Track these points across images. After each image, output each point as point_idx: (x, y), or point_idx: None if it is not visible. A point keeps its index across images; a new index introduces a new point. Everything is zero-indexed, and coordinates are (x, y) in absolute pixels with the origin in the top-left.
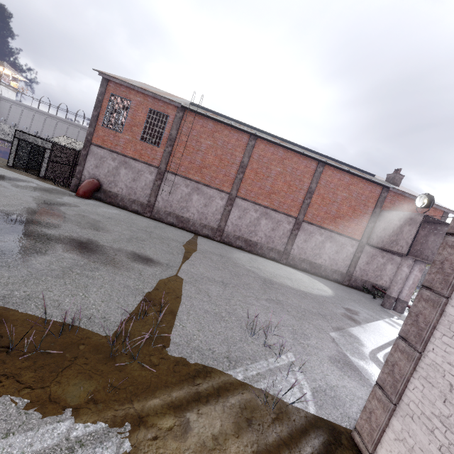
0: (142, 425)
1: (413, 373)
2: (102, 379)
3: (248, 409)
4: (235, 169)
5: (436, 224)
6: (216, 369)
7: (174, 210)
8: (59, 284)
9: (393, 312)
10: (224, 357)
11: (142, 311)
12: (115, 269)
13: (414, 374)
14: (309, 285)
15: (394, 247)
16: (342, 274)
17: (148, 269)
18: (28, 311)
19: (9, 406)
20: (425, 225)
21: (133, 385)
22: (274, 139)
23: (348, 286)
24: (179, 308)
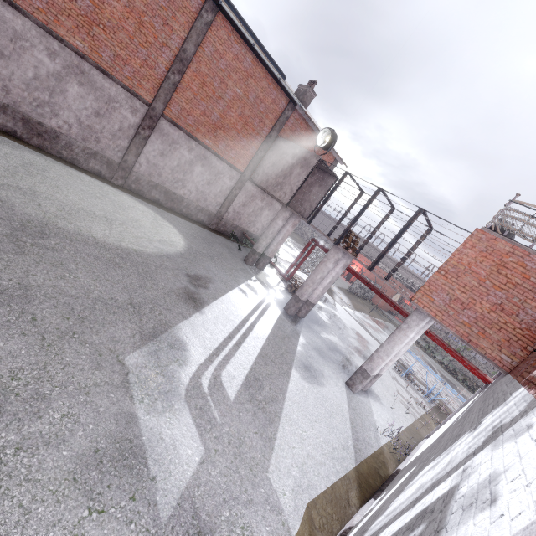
0: None
1: None
2: None
3: None
4: None
5: (326, 173)
6: None
7: None
8: None
9: (254, 269)
10: None
11: None
12: None
13: None
14: (147, 233)
15: (277, 193)
16: (211, 215)
17: None
18: None
19: None
20: (315, 172)
21: None
22: None
23: (215, 232)
24: None
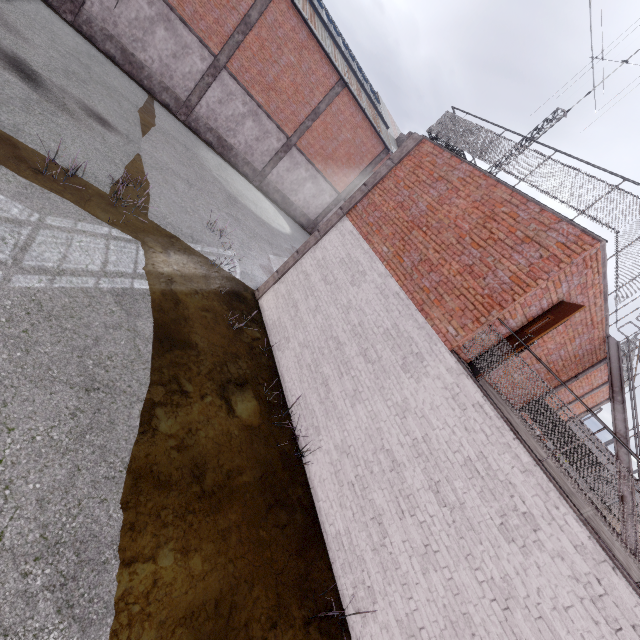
0: (146, 245)
1: (293, 267)
2: (114, 216)
3: (202, 263)
4: (235, 20)
5: None
6: (184, 240)
7: (121, 35)
8: (32, 121)
9: None
10: (189, 236)
11: (125, 181)
12: (75, 122)
13: (293, 267)
14: (272, 218)
15: None
16: (310, 221)
17: (109, 135)
18: (28, 144)
19: (71, 209)
20: None
21: (135, 227)
22: (303, 6)
23: (309, 234)
24: (151, 191)
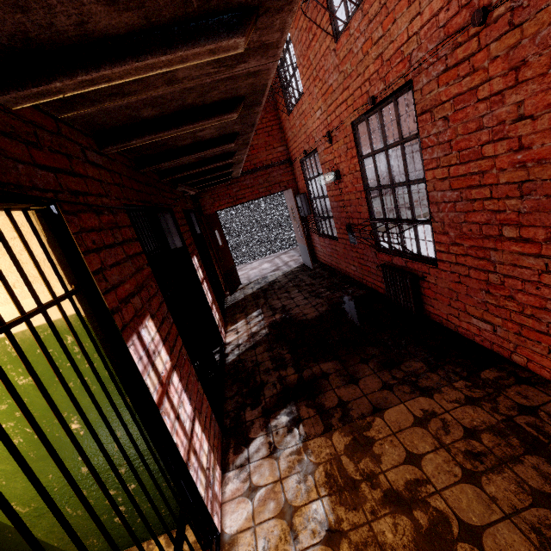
0: None
1: None
2: None
3: None
4: (377, 133)
5: None
6: None
7: None
8: None
9: None
10: None
11: None
12: None
13: None
14: None
15: None
16: None
17: None
18: None
19: None
20: None
21: None
22: None
23: None
24: None
